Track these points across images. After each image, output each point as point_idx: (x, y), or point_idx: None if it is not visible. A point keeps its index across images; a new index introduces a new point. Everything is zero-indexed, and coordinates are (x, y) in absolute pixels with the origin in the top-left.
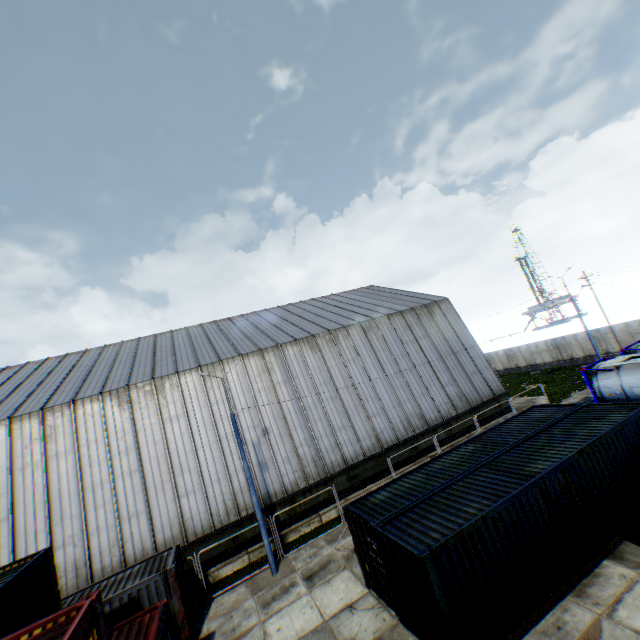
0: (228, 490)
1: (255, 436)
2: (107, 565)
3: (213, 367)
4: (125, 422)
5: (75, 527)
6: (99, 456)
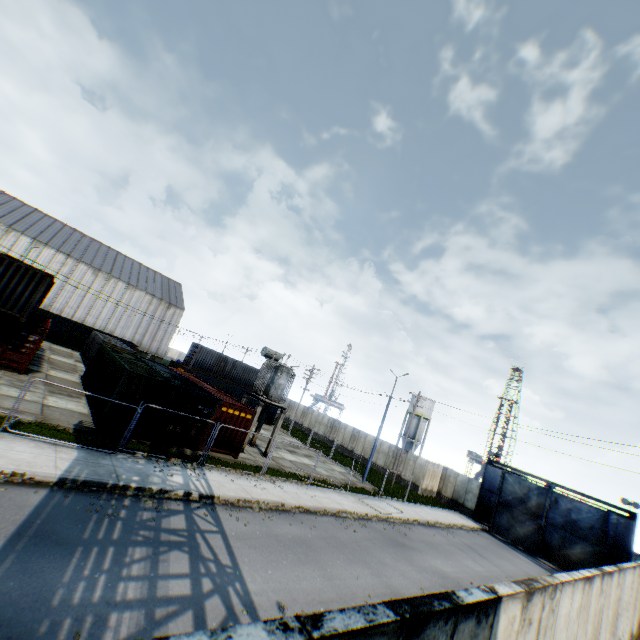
0: None
1: None
2: None
3: (42, 244)
4: None
5: None
6: None
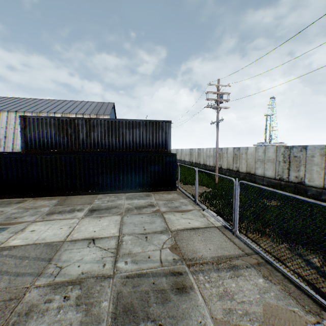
0: None
1: (2, 137)
2: None
3: None
4: None
5: None
6: None
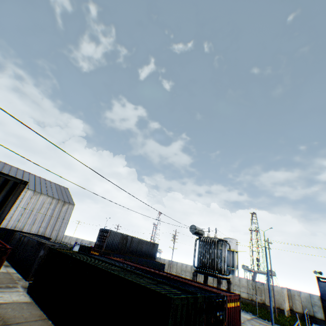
0: None
1: None
2: None
3: None
4: None
5: None
6: None
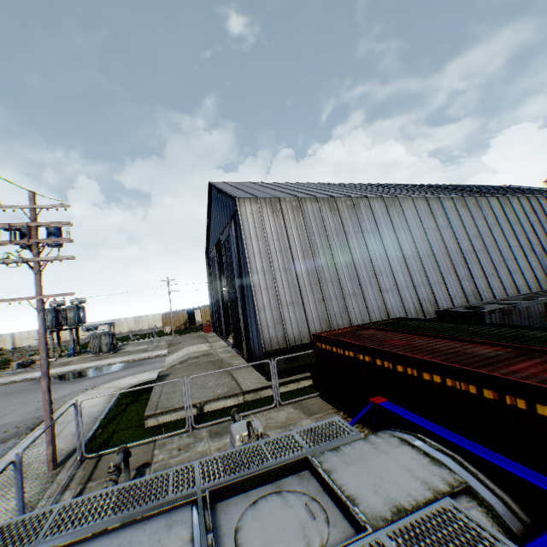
0: (532, 277)
1: (537, 250)
2: (486, 298)
3: (503, 199)
4: (468, 218)
5: (464, 271)
6: (462, 234)
